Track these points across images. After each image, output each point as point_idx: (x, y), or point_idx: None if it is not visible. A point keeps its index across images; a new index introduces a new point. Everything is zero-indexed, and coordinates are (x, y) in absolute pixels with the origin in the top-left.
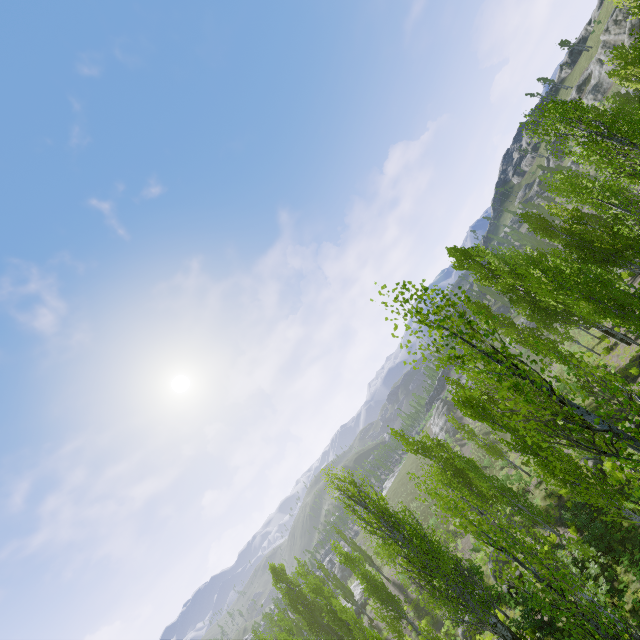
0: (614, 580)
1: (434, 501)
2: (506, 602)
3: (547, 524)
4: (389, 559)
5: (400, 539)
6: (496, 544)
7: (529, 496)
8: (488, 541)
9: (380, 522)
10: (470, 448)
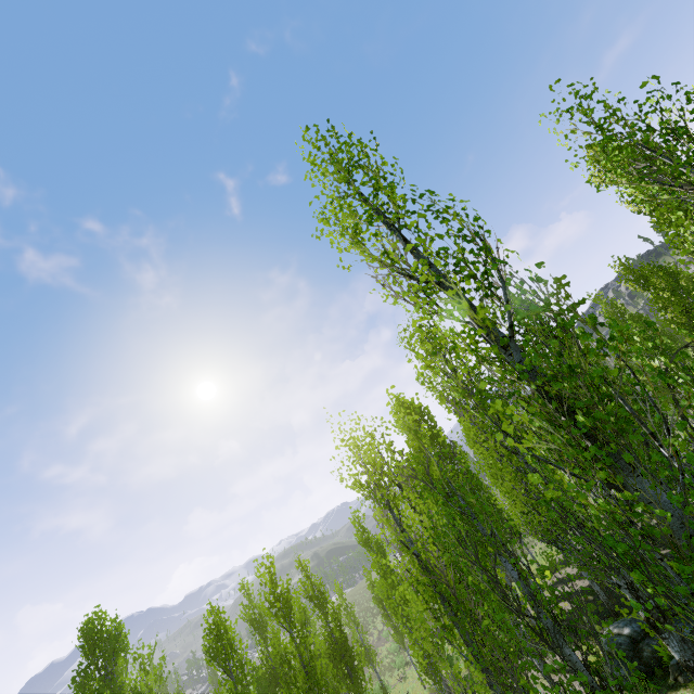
0: None
1: None
2: None
3: None
4: None
5: None
6: None
7: None
8: None
9: None
10: None
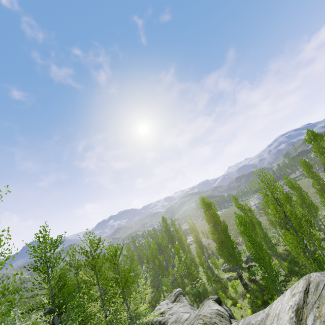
0: (289, 281)
1: (235, 229)
2: (244, 270)
3: (277, 256)
4: (205, 237)
5: (218, 230)
6: (251, 241)
7: (277, 246)
8: (249, 239)
9: (213, 222)
10: (264, 218)
